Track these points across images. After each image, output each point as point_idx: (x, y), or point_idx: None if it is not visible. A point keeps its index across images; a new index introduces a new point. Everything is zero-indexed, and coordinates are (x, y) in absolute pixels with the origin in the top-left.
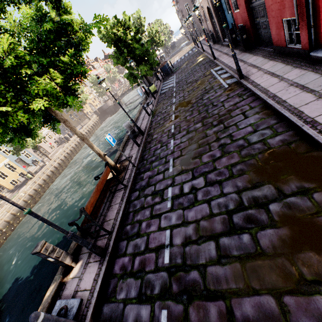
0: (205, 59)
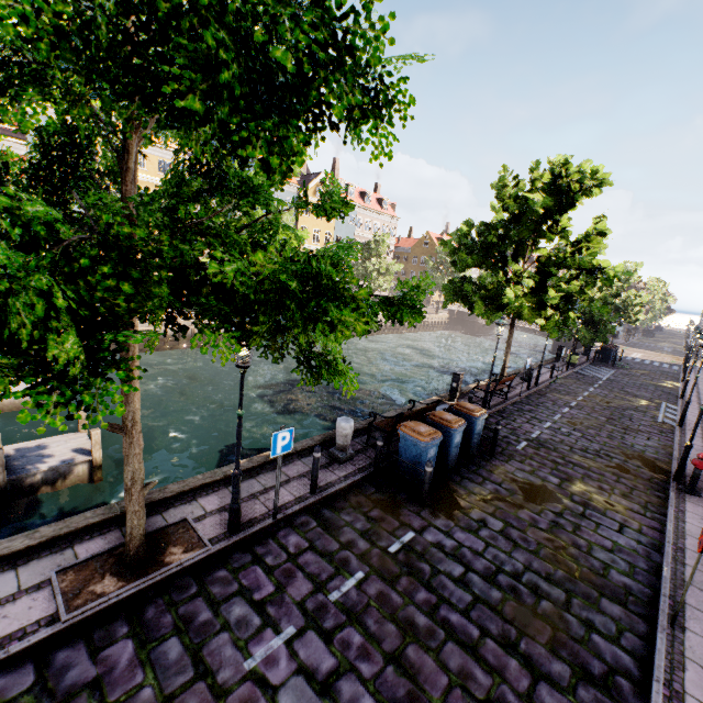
0: (672, 388)
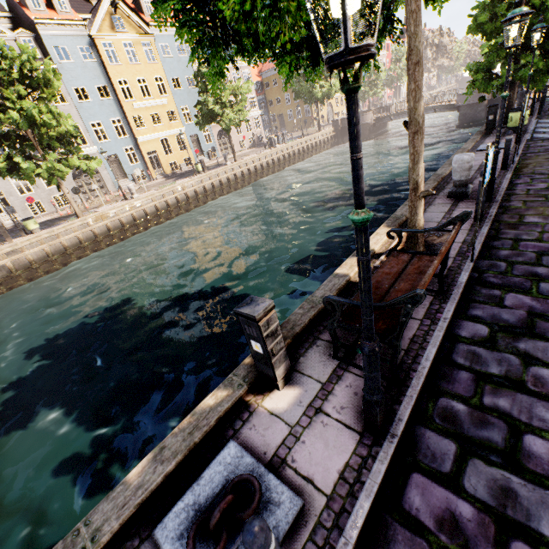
0: None
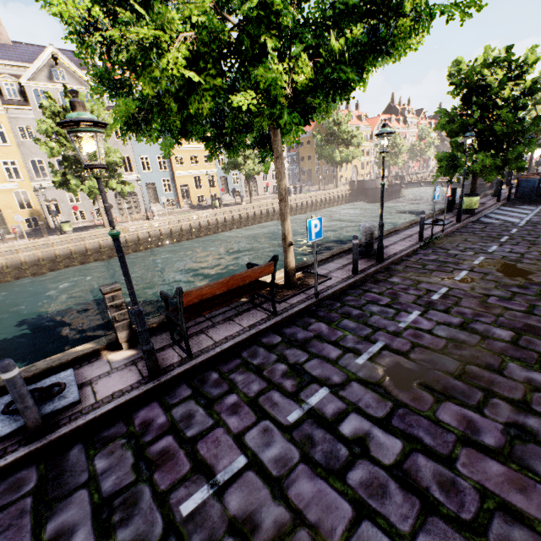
0: None
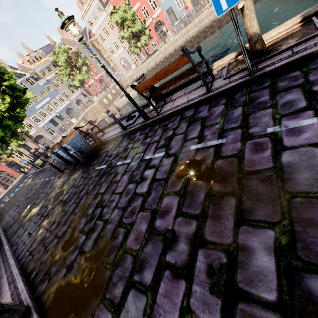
0: None
